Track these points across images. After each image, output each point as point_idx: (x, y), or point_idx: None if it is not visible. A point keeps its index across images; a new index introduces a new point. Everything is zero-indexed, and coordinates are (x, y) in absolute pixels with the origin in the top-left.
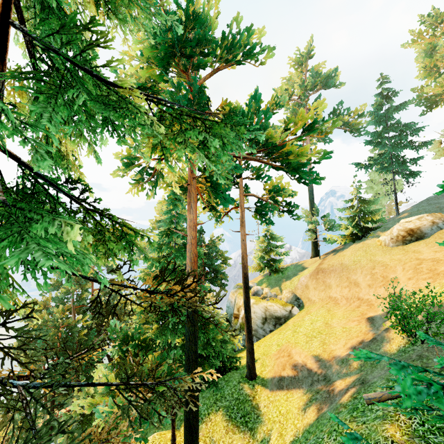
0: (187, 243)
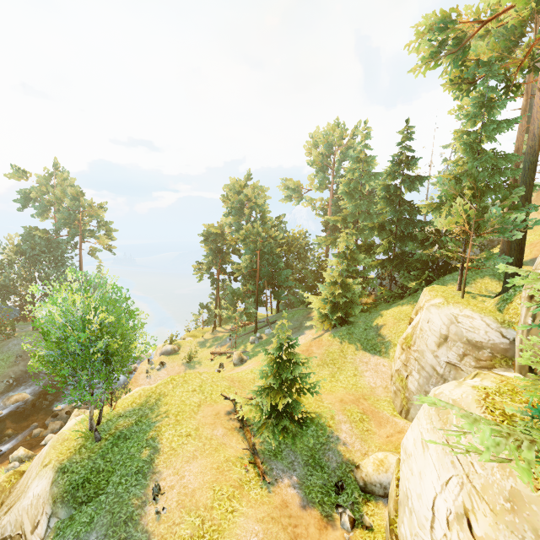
0: (539, 99)
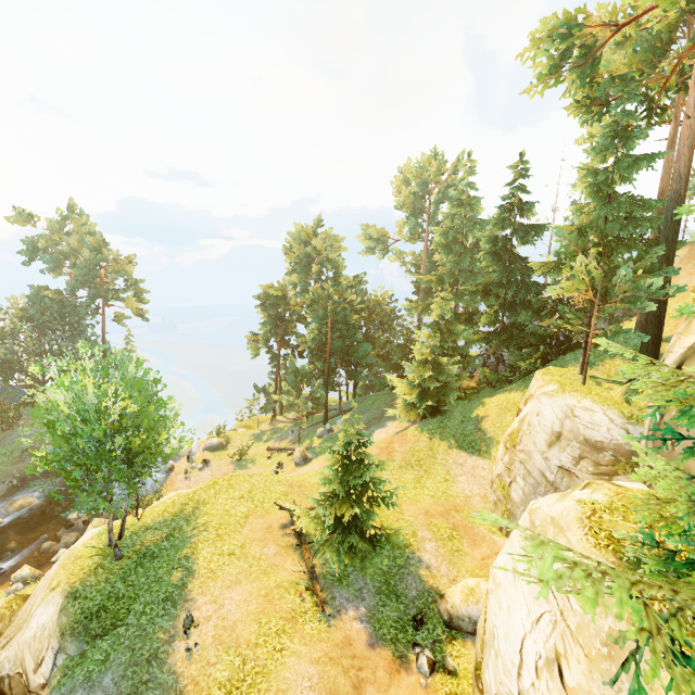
0: (687, 129)
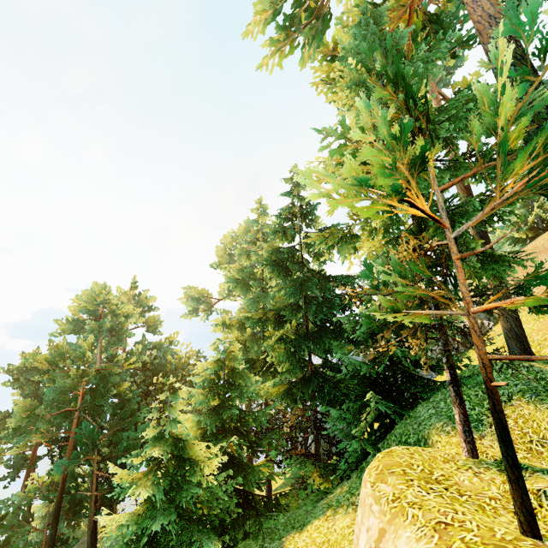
0: None
